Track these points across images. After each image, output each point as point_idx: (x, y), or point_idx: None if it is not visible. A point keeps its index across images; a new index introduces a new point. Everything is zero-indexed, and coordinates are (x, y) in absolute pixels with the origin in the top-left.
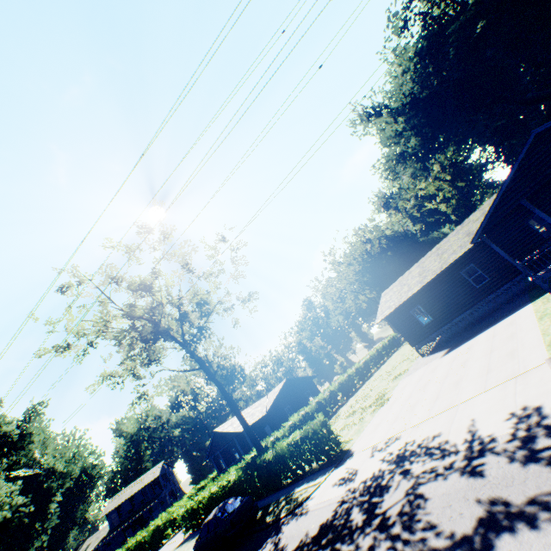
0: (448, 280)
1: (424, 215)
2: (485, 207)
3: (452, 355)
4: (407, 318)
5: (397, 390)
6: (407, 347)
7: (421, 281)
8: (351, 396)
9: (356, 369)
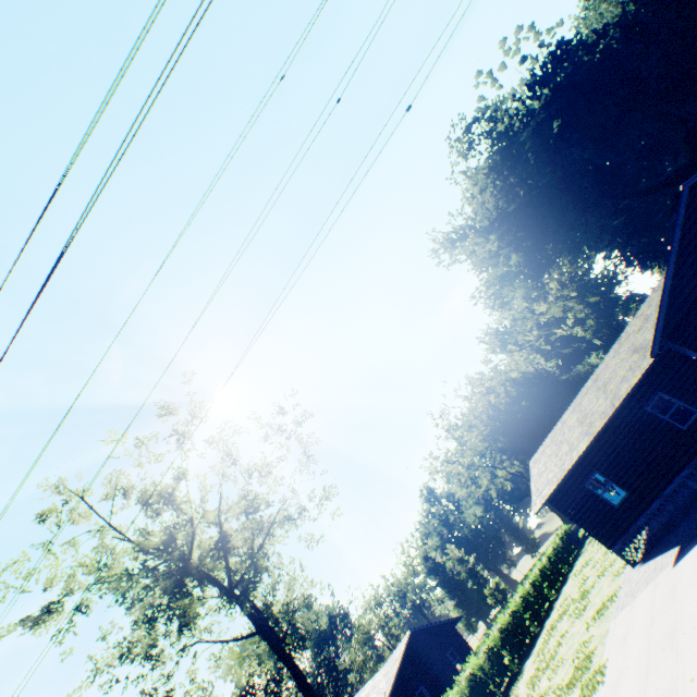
0: (629, 423)
1: (556, 347)
2: (644, 311)
3: (696, 561)
4: (583, 496)
5: (612, 646)
6: (595, 547)
7: (587, 432)
8: (527, 656)
9: (523, 598)
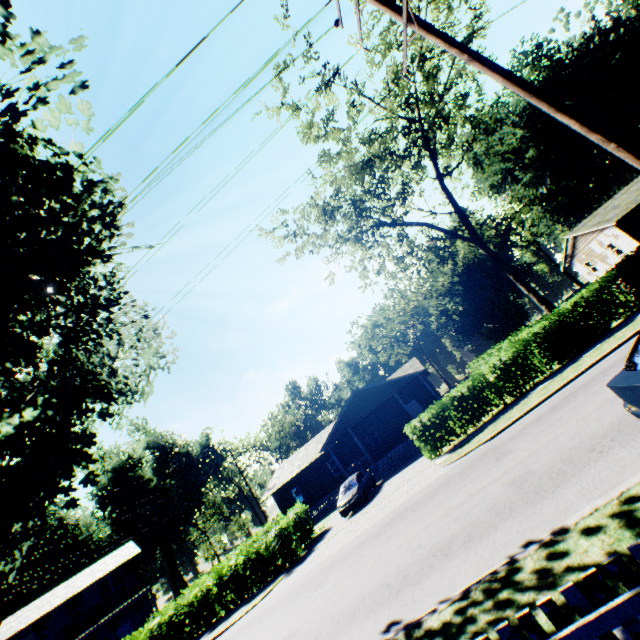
0: None
1: None
2: None
3: None
4: None
5: None
6: None
7: None
8: None
9: None
